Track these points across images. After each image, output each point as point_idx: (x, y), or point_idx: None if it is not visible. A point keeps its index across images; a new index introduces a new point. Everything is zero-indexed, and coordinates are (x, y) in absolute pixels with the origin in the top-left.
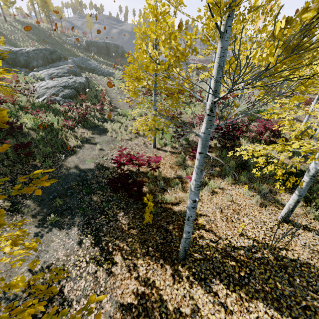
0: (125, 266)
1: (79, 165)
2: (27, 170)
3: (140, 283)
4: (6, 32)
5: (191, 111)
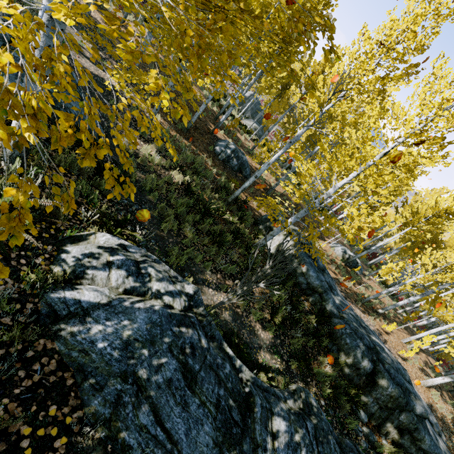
0: (99, 13)
1: None
2: None
3: None
4: None
5: None
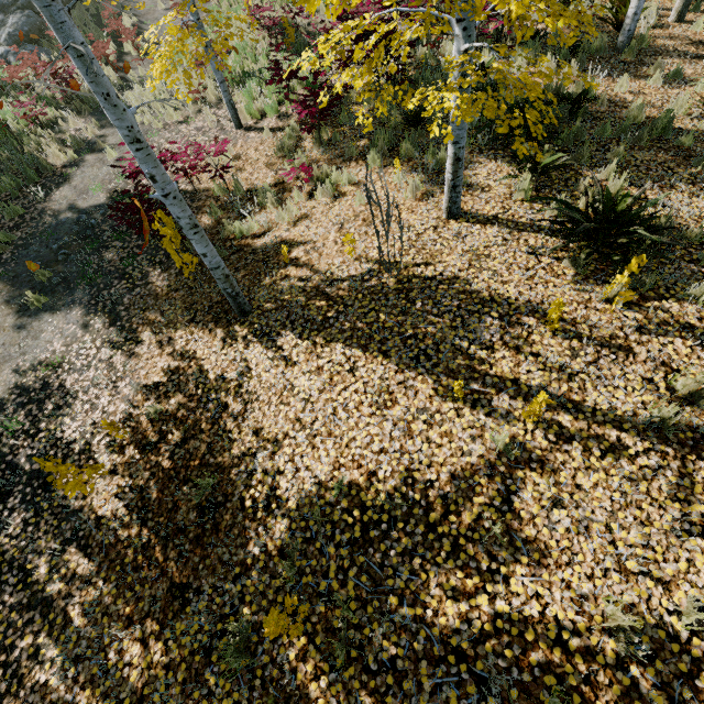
0: (156, 343)
1: (78, 202)
2: None
3: (175, 358)
4: None
5: None
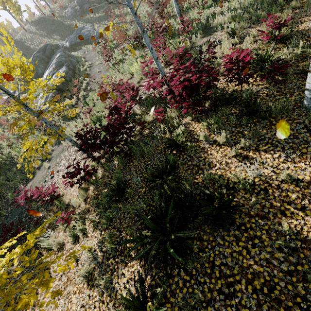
0: None
1: (29, 193)
2: (2, 206)
3: None
4: (29, 42)
5: (139, 68)
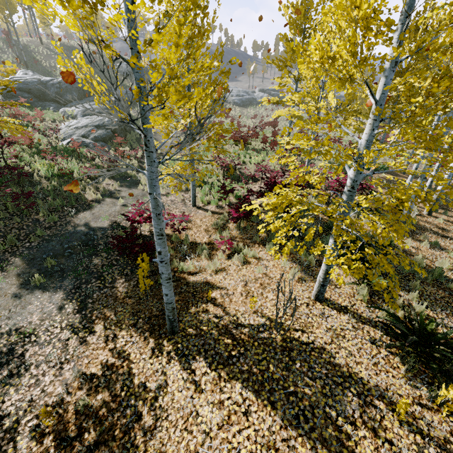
0: (104, 336)
1: (91, 222)
2: (25, 225)
3: (113, 355)
4: (41, 57)
5: (256, 161)
